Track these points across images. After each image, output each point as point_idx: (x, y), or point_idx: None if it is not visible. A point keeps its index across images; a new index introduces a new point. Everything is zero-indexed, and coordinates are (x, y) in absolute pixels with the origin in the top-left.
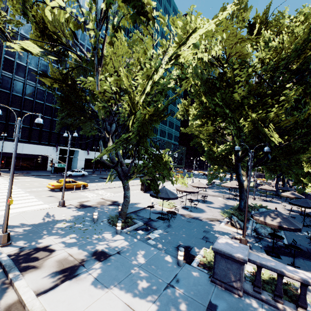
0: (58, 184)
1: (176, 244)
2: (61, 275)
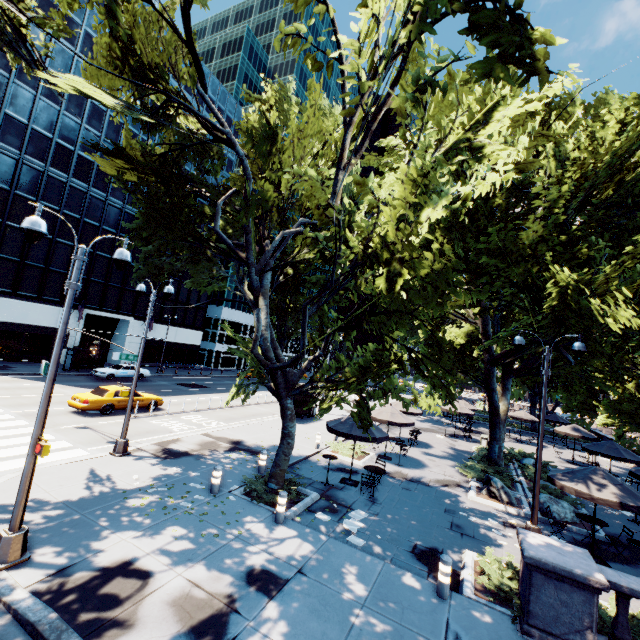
0: (98, 398)
1: (407, 544)
2: None
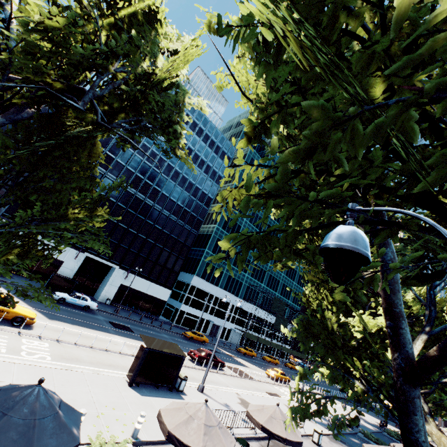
0: None
1: None
2: None
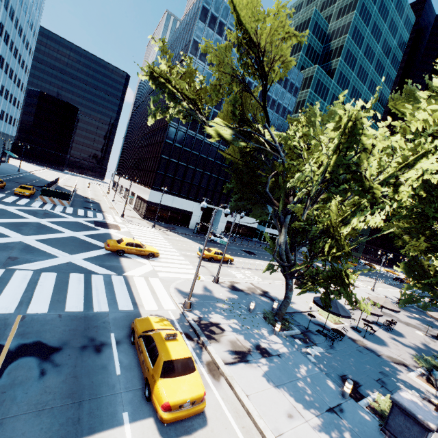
0: (208, 253)
1: (340, 372)
2: (236, 355)
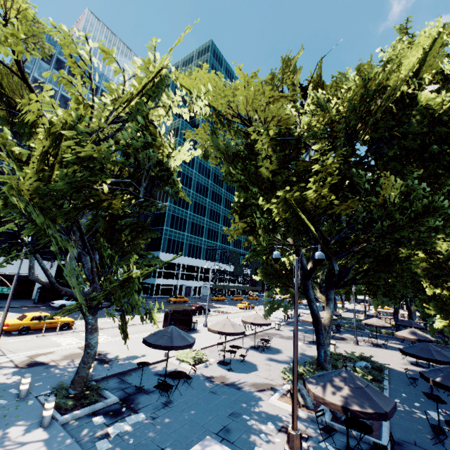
0: (17, 322)
1: (152, 449)
2: None
